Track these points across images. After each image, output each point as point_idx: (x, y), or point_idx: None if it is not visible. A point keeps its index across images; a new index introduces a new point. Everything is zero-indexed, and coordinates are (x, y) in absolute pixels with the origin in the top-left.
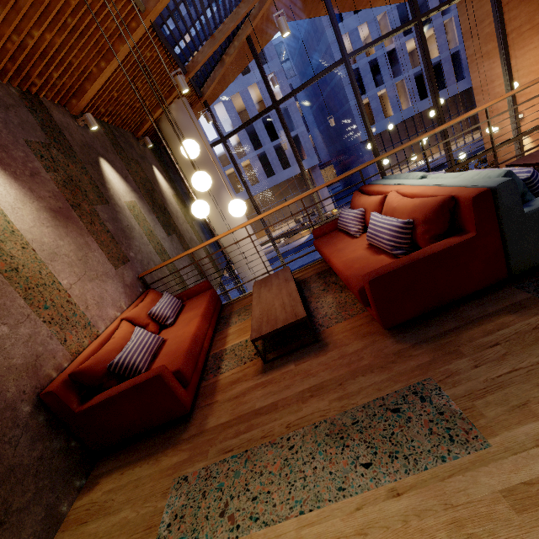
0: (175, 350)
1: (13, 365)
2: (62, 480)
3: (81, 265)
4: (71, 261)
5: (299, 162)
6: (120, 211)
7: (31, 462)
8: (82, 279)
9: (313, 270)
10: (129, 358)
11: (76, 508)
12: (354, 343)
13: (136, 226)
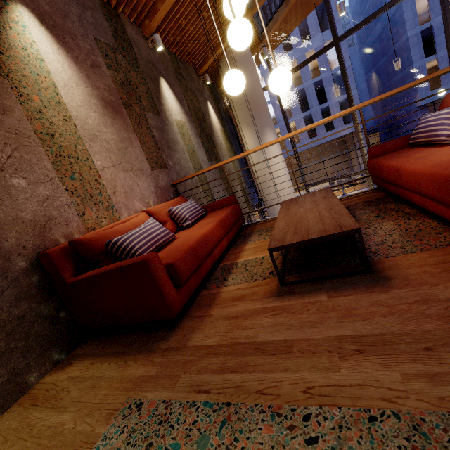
0: (179, 246)
1: (21, 218)
2: (39, 348)
3: (118, 155)
4: (109, 148)
5: (351, 103)
6: (168, 125)
7: (9, 319)
8: (117, 166)
9: (359, 199)
10: (129, 241)
11: (42, 382)
12: (449, 284)
13: (181, 142)
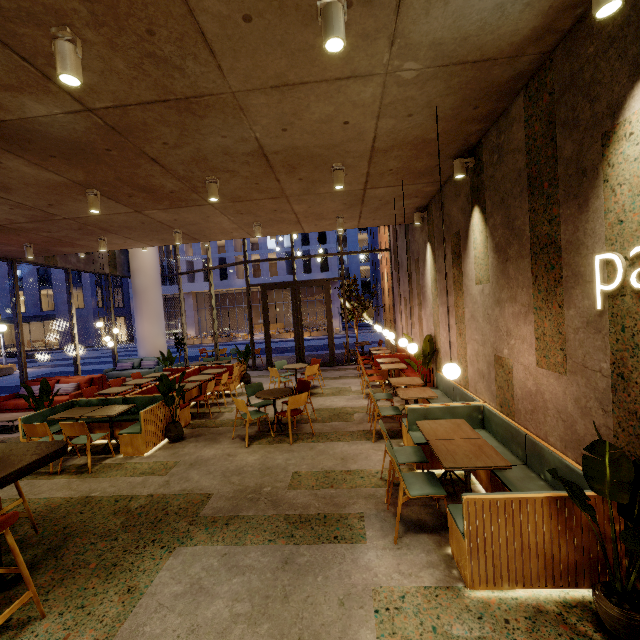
0: None
1: None
2: None
3: None
4: None
5: None
6: None
7: None
8: None
9: None
10: None
11: None
12: None
13: None
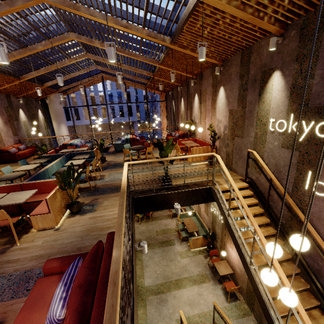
0: (20, 153)
1: None
2: None
3: (6, 133)
4: (5, 132)
5: (91, 124)
6: (20, 123)
7: None
8: (6, 136)
9: None
10: (11, 151)
11: None
12: None
13: (24, 127)
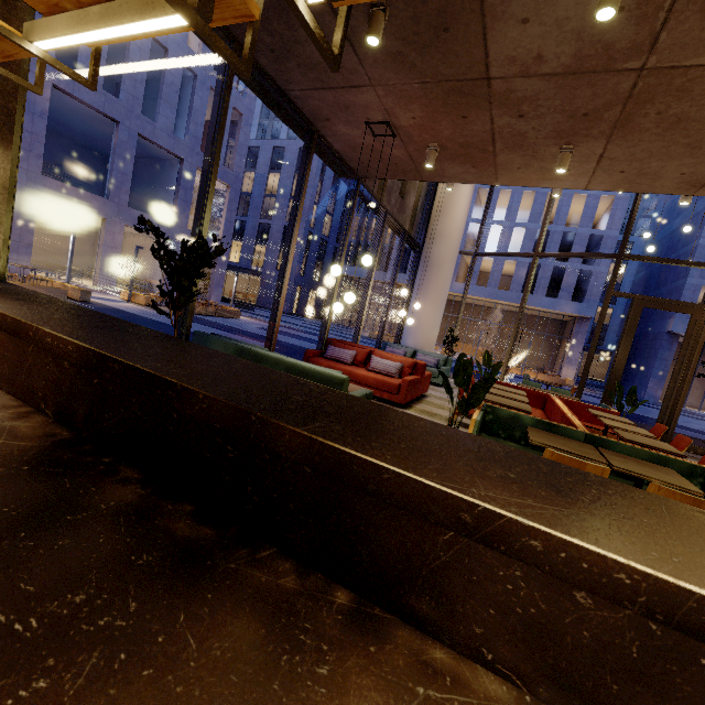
0: None
1: None
2: None
3: None
4: None
5: None
6: None
7: None
8: None
9: None
10: None
11: None
12: None
13: None
